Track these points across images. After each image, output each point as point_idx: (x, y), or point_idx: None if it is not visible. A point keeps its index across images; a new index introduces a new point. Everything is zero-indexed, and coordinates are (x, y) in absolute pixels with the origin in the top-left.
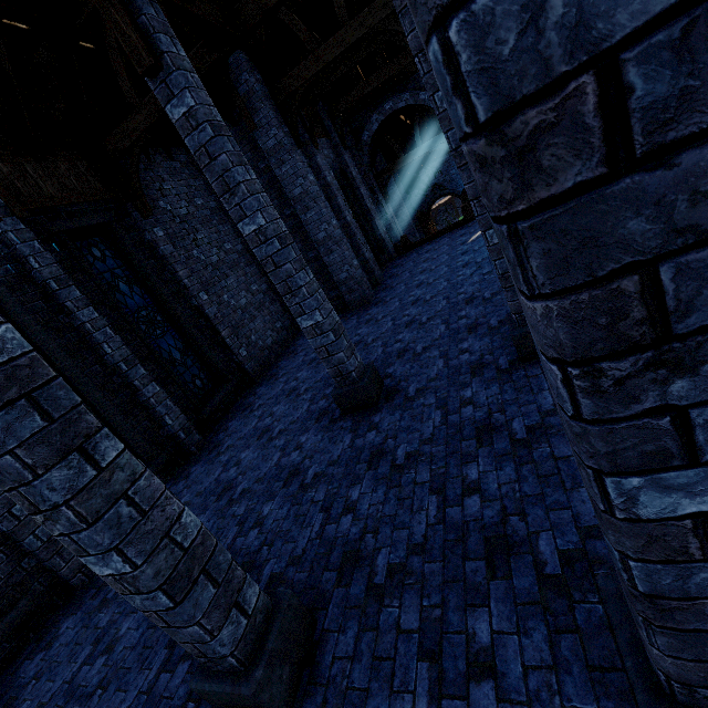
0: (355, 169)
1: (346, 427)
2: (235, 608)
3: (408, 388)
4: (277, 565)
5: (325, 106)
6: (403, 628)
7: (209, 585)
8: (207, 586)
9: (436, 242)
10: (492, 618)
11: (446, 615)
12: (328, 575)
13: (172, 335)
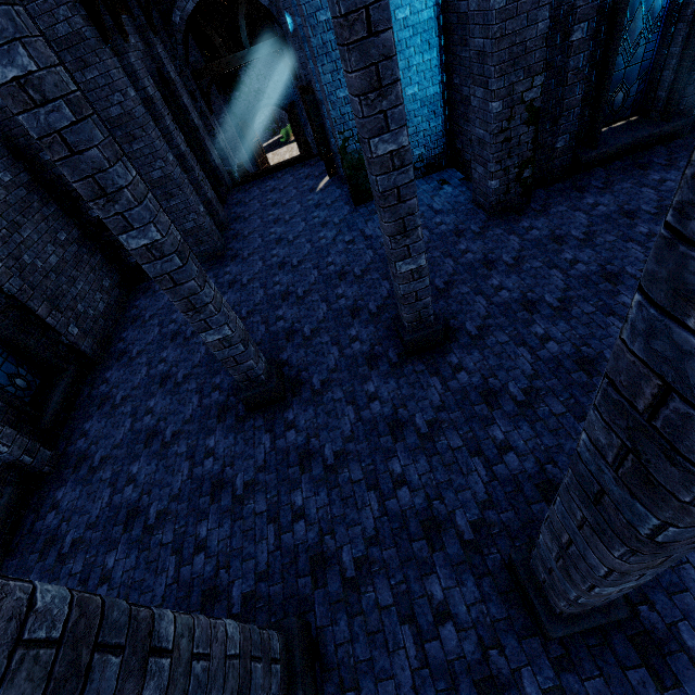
0: (172, 67)
1: (260, 426)
2: (272, 664)
3: (312, 380)
4: (245, 585)
5: None
6: (382, 606)
7: (257, 665)
8: (257, 667)
9: (279, 179)
10: (441, 580)
11: (410, 587)
12: (302, 582)
13: None
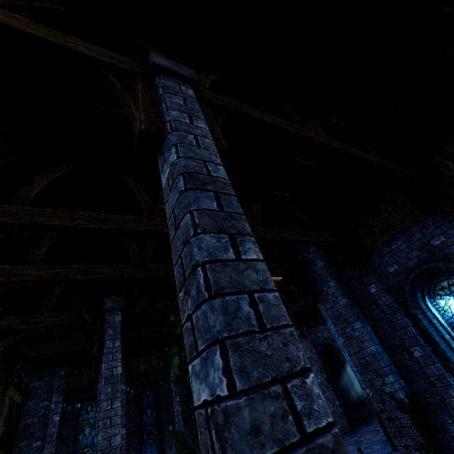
0: None
1: None
2: None
3: None
4: None
5: None
6: None
7: None
8: None
9: None
10: None
11: None
12: None
13: None
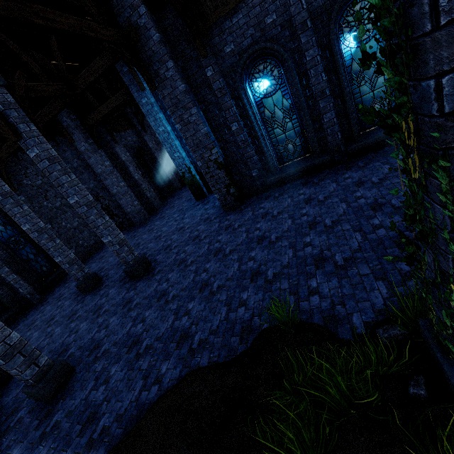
0: (153, 142)
1: (78, 300)
2: None
3: (104, 284)
4: None
5: (133, 110)
6: None
7: None
8: None
9: None
10: None
11: None
12: None
13: (29, 247)
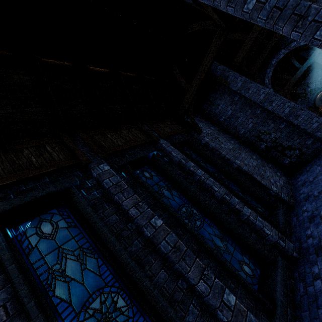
0: None
1: None
2: None
3: None
4: None
5: None
6: None
7: None
8: None
9: None
10: None
11: None
12: None
13: (232, 184)
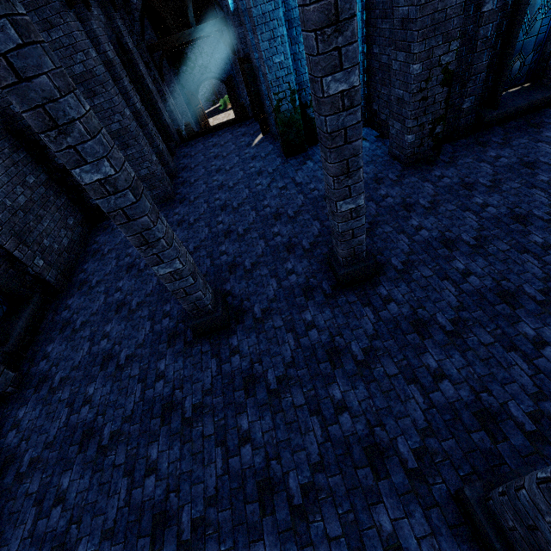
0: (130, 39)
1: (207, 351)
2: None
3: (254, 309)
4: (194, 510)
5: None
6: (331, 537)
7: None
8: None
9: (220, 136)
10: (388, 510)
11: (358, 517)
12: (251, 508)
13: None
